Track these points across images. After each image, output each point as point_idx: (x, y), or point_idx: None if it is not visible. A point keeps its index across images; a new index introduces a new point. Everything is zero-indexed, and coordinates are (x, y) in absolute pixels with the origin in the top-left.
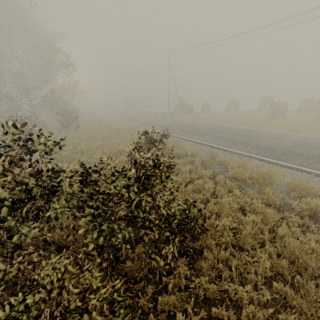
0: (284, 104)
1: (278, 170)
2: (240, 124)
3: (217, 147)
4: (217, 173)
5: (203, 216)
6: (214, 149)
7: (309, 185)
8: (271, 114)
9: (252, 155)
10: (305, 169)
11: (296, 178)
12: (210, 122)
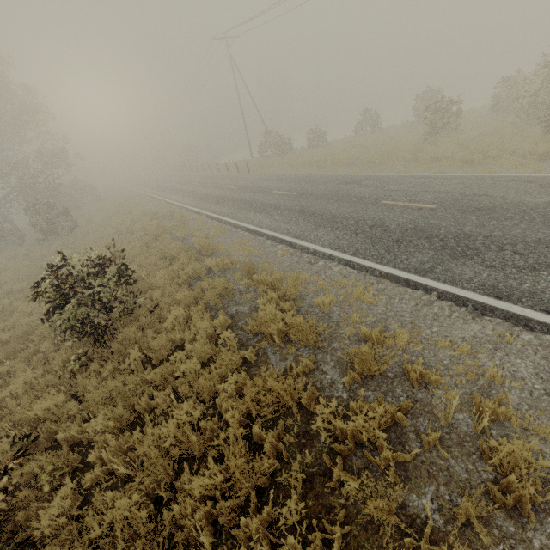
0: (453, 103)
1: (364, 293)
2: (366, 164)
3: (282, 239)
4: (240, 318)
5: (141, 461)
6: (276, 244)
7: (375, 356)
8: (429, 129)
9: (334, 253)
10: (422, 282)
11: (395, 310)
12: (312, 170)
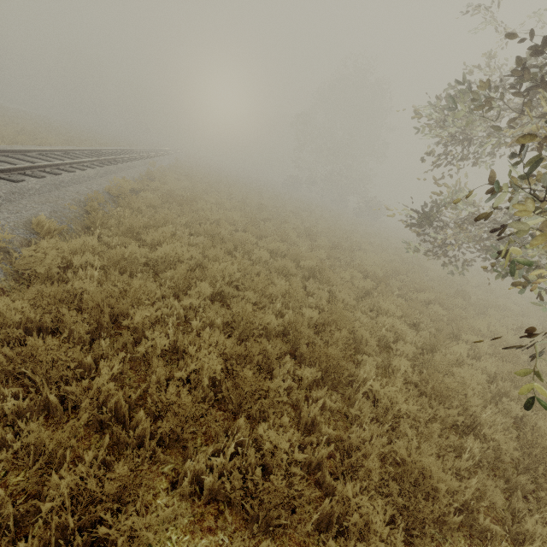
0: None
1: None
2: None
3: None
4: None
5: None
6: None
7: None
8: None
9: None
10: None
11: None
12: None
